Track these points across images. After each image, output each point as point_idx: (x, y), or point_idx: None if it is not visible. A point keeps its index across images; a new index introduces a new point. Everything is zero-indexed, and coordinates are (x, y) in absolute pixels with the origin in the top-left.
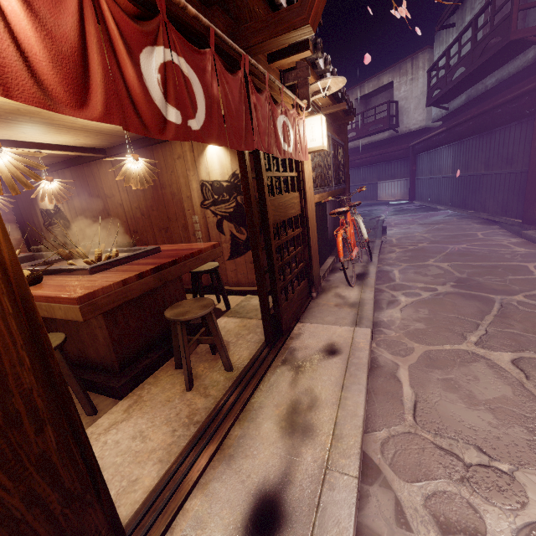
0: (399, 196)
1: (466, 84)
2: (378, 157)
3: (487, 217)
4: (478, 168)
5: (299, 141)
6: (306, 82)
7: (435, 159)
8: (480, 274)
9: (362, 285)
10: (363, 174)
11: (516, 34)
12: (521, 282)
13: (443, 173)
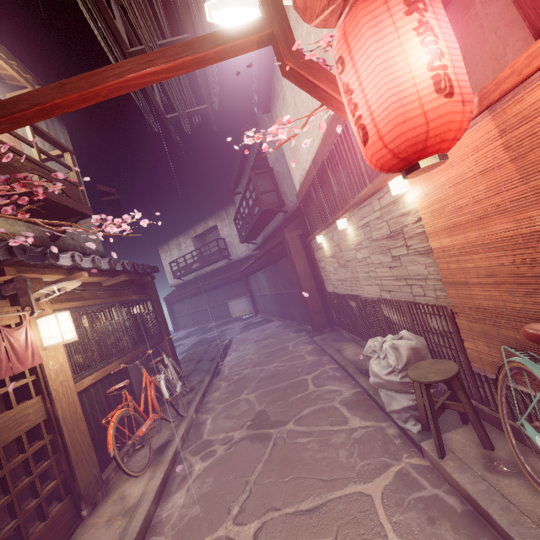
0: (248, 310)
1: (258, 230)
2: (221, 282)
3: (297, 326)
4: (281, 289)
5: (12, 354)
6: (26, 292)
7: (258, 281)
8: (274, 401)
9: (157, 464)
10: (214, 297)
11: (265, 207)
12: (297, 403)
13: (266, 292)
